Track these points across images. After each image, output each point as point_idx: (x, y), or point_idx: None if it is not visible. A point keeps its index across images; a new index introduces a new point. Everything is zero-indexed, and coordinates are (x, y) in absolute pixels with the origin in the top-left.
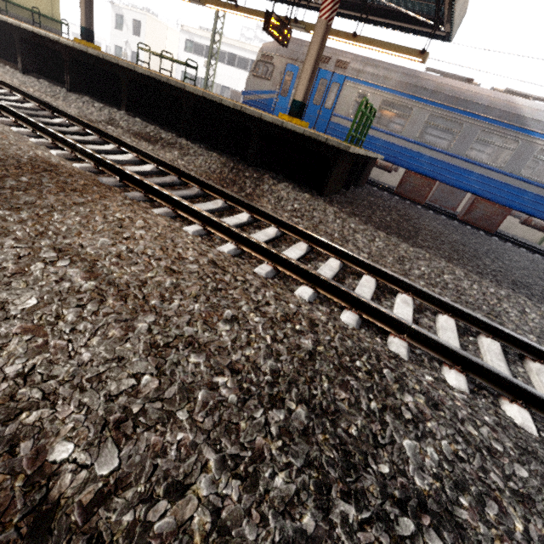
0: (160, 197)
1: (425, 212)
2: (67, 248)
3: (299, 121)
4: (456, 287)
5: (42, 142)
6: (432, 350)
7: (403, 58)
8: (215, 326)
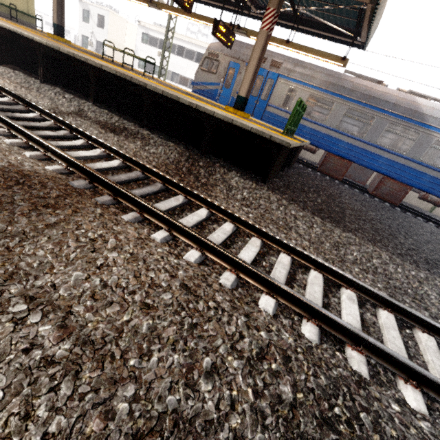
0: (128, 200)
1: (343, 187)
2: (39, 294)
3: (243, 114)
4: (384, 271)
5: (15, 142)
6: (386, 362)
7: (327, 62)
8: (197, 386)
